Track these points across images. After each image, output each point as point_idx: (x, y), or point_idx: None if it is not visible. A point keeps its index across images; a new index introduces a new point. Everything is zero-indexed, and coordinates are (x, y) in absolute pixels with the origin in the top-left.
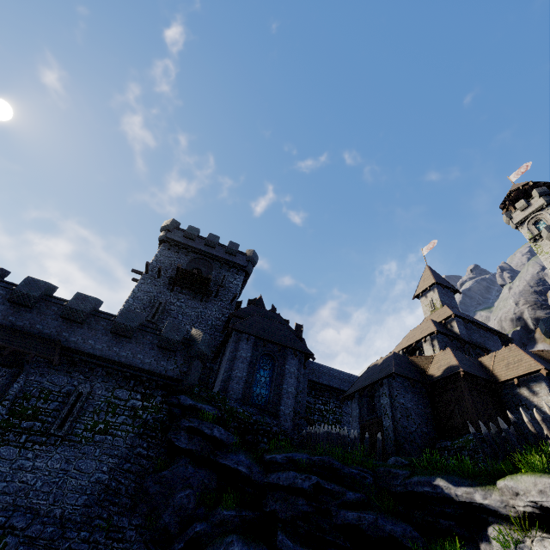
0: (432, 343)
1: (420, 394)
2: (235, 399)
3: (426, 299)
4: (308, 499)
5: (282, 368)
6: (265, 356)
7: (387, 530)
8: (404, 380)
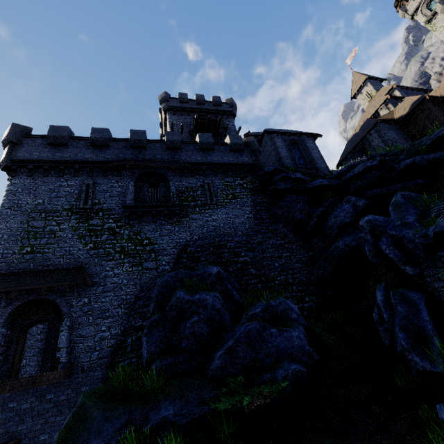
0: (387, 107)
1: (397, 130)
2: (291, 166)
3: (362, 95)
4: (377, 170)
5: (305, 147)
6: (290, 144)
7: (430, 158)
8: (384, 125)
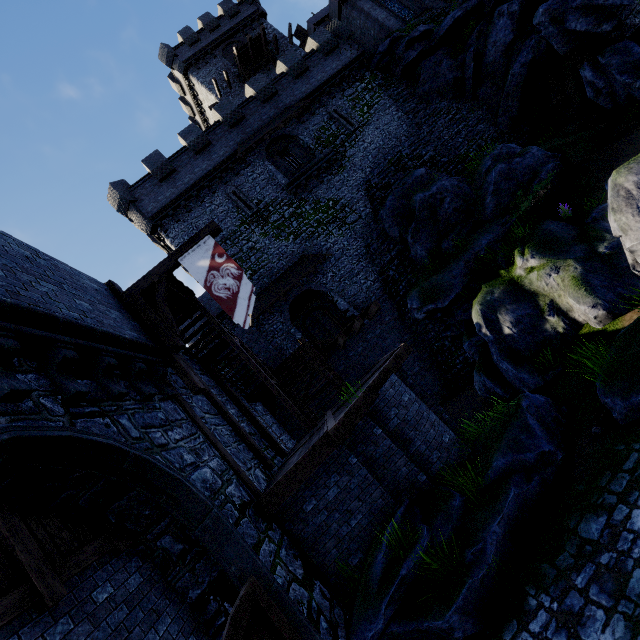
0: None
1: None
2: (400, 27)
3: None
4: None
5: None
6: None
7: None
8: None
